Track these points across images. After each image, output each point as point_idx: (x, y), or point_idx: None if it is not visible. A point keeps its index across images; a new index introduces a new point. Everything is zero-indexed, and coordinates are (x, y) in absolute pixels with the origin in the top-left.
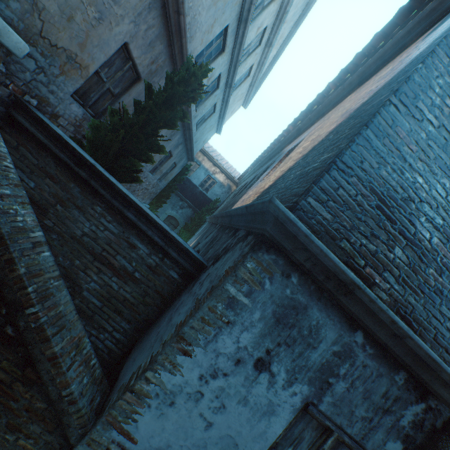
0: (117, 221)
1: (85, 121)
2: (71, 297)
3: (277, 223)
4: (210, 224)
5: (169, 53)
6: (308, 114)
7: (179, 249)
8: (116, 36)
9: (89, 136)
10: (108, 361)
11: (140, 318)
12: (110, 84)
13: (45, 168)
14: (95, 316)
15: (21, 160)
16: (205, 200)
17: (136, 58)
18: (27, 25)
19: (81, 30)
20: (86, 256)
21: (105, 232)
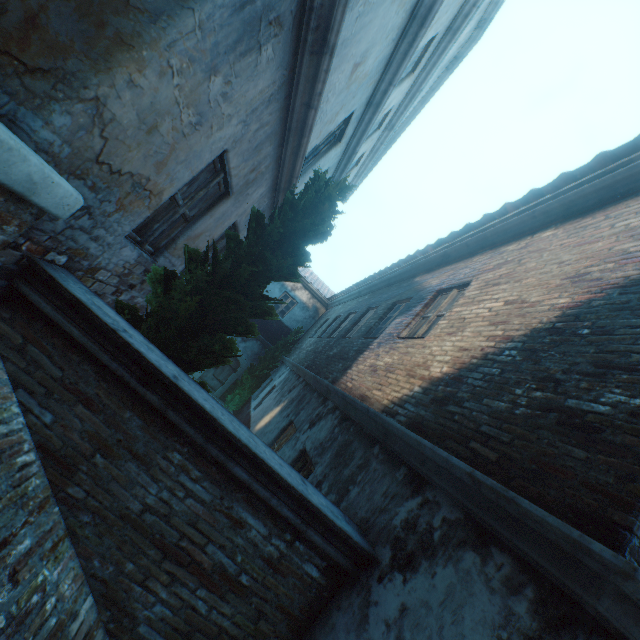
0: (209, 478)
1: (138, 265)
2: (113, 639)
3: (623, 600)
4: (302, 382)
5: (276, 154)
6: (464, 238)
7: (326, 529)
8: (214, 143)
9: (154, 305)
10: None
11: None
12: (186, 207)
13: (76, 384)
14: None
15: (28, 371)
16: (280, 329)
17: (233, 168)
18: (75, 148)
19: (164, 143)
20: (148, 551)
21: (186, 500)
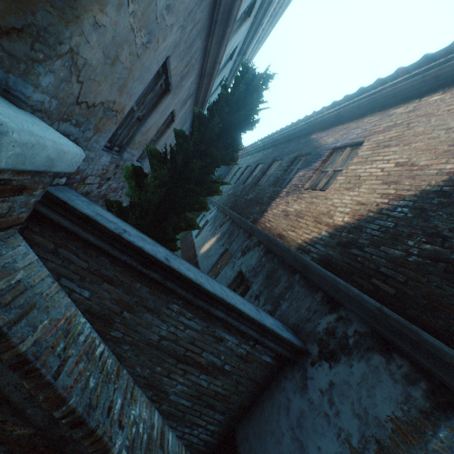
0: (198, 317)
1: (111, 164)
2: (156, 403)
3: None
4: (229, 220)
5: (203, 45)
6: (356, 101)
7: (276, 338)
8: (159, 54)
9: (134, 201)
10: (205, 451)
11: (233, 406)
12: (139, 111)
13: (99, 270)
14: (185, 415)
15: (64, 266)
16: None
17: (172, 69)
18: (60, 99)
19: (124, 68)
20: (168, 360)
21: (185, 331)
